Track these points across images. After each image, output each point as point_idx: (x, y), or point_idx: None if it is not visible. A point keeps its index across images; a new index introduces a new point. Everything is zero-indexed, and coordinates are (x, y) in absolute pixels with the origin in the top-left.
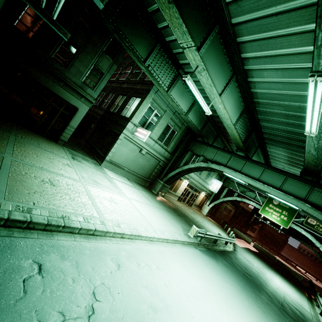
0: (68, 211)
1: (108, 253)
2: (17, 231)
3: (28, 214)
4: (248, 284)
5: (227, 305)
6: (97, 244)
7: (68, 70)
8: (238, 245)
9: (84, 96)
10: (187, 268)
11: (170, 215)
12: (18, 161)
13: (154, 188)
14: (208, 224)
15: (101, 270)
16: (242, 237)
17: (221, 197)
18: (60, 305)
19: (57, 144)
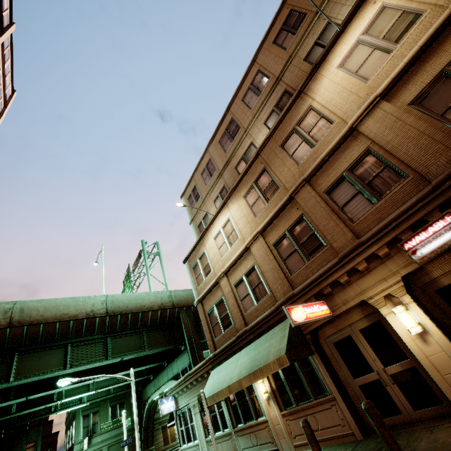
0: None
1: None
2: None
3: None
4: None
5: None
6: None
7: None
8: None
9: None
10: None
11: None
12: None
13: None
14: None
15: None
16: None
17: None
18: None
19: None
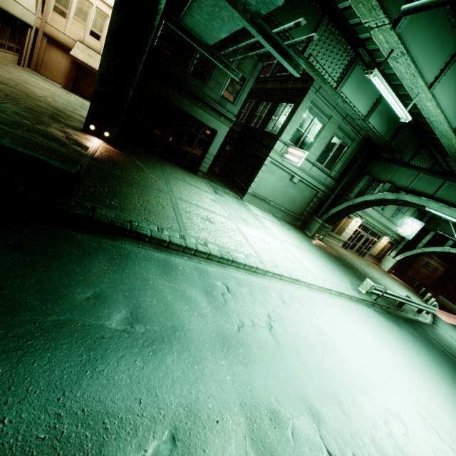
0: (231, 248)
1: (272, 290)
2: (202, 260)
3: (206, 247)
4: (449, 363)
5: (408, 370)
6: (261, 280)
7: (206, 84)
8: (442, 320)
9: (223, 115)
10: (356, 323)
11: (332, 264)
12: (180, 199)
13: (308, 228)
14: (391, 283)
15: (269, 301)
16: (454, 311)
17: (419, 246)
18: (248, 315)
19: (197, 176)
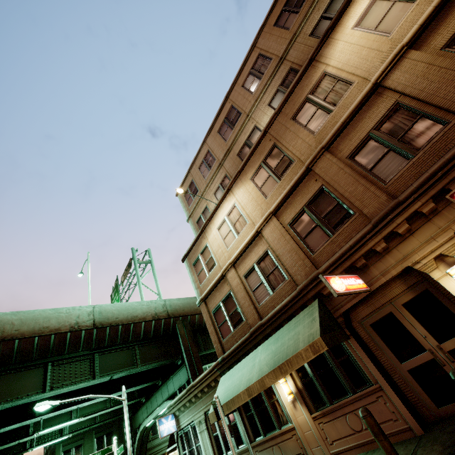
0: None
1: None
2: None
3: None
4: None
5: None
6: None
7: None
8: None
9: None
10: None
11: None
12: None
13: None
14: None
15: None
16: None
17: None
18: None
19: None
